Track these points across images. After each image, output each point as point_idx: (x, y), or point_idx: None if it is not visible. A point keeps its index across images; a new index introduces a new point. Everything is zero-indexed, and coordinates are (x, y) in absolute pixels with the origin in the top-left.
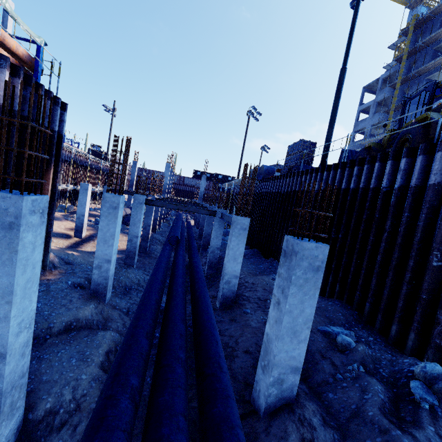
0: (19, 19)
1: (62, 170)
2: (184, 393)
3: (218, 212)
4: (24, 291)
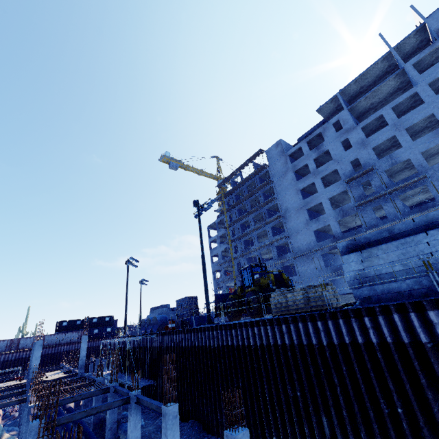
0: None
1: None
2: None
3: (133, 396)
4: None
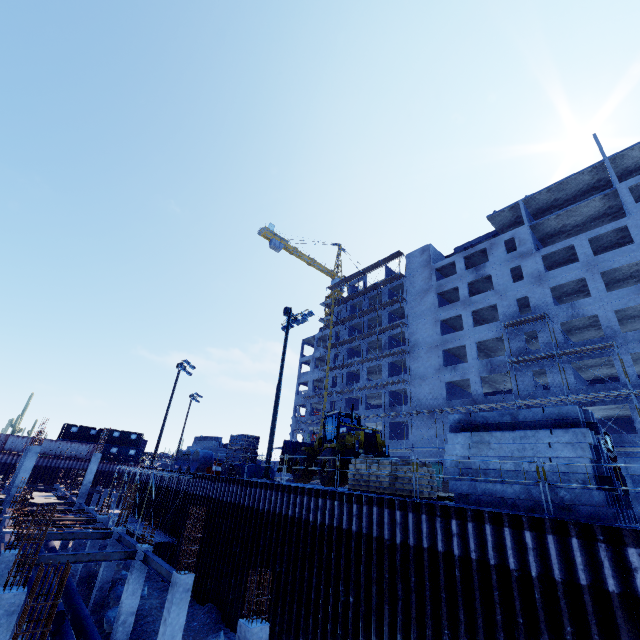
0: None
1: None
2: None
3: (141, 551)
4: None
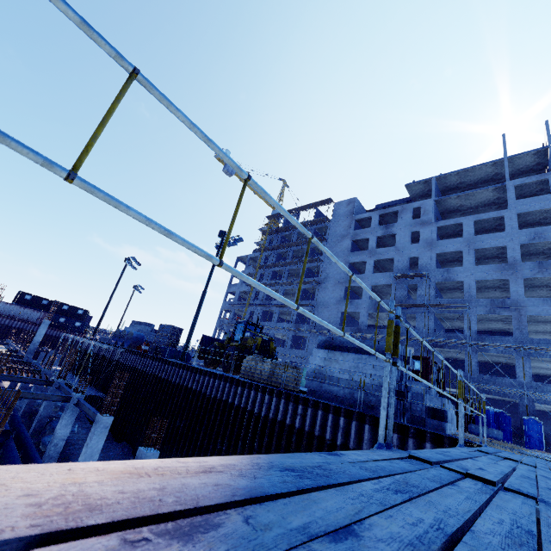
0: None
1: None
2: None
3: (75, 398)
4: None
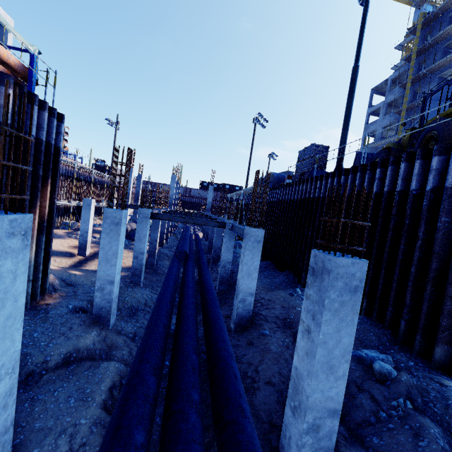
0: (10, 26)
1: (65, 186)
2: (200, 449)
3: (228, 223)
4: (3, 331)
